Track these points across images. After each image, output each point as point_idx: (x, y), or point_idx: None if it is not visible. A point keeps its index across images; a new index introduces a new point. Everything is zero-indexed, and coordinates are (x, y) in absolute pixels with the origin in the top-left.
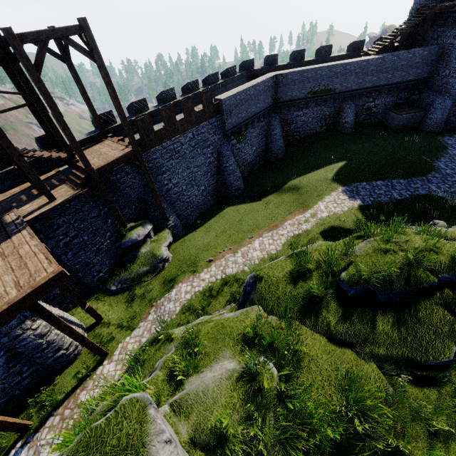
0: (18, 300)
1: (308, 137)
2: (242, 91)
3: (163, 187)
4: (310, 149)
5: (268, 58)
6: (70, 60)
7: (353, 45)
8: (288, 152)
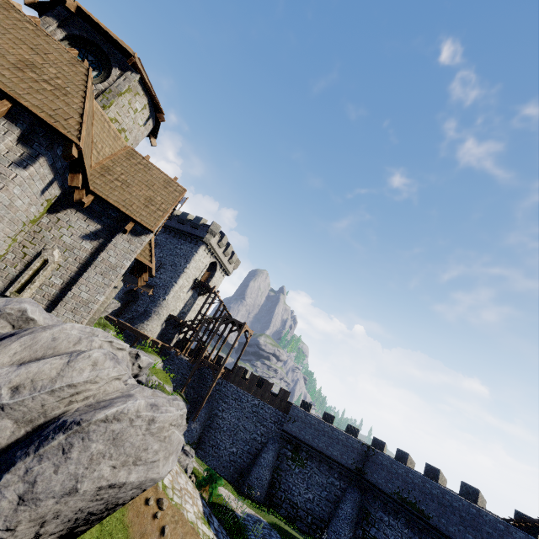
0: (140, 332)
1: None
2: (316, 418)
3: (217, 409)
4: None
5: (399, 451)
6: (247, 340)
7: (516, 516)
8: None
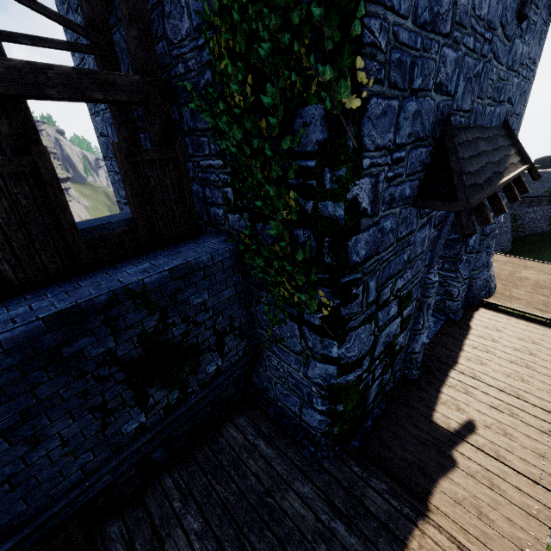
0: None
1: (535, 234)
2: None
3: None
4: (548, 244)
5: None
6: None
7: None
8: (517, 246)
